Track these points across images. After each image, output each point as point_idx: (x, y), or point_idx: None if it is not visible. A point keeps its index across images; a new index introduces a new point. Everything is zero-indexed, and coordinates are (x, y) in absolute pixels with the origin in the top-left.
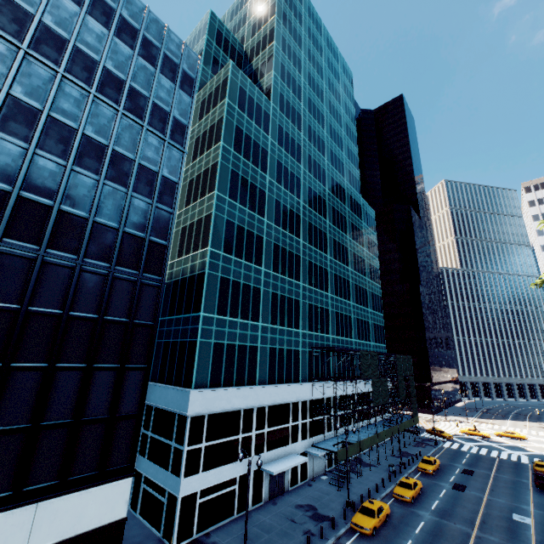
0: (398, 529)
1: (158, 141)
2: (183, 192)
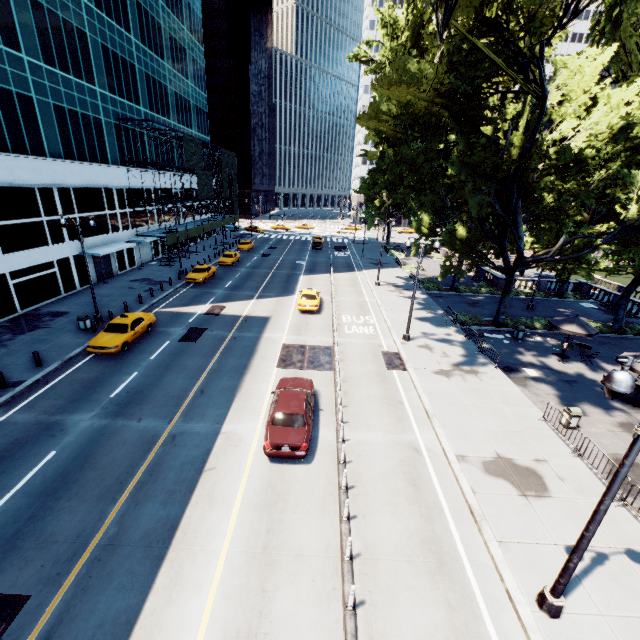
0: (223, 278)
1: None
2: None
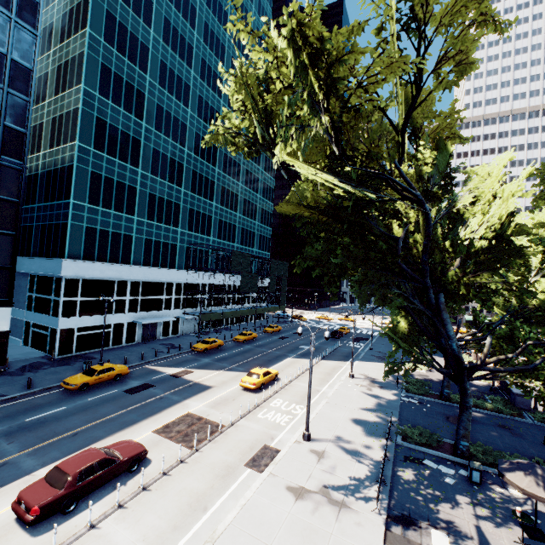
0: (223, 351)
1: (2, 18)
2: (52, 78)
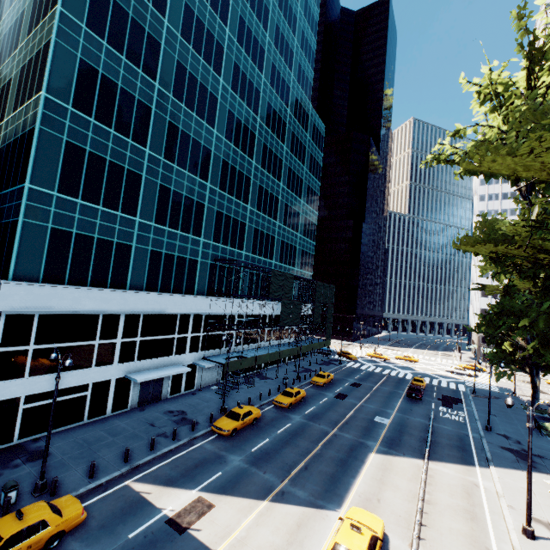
0: (261, 430)
1: None
2: (27, 14)
